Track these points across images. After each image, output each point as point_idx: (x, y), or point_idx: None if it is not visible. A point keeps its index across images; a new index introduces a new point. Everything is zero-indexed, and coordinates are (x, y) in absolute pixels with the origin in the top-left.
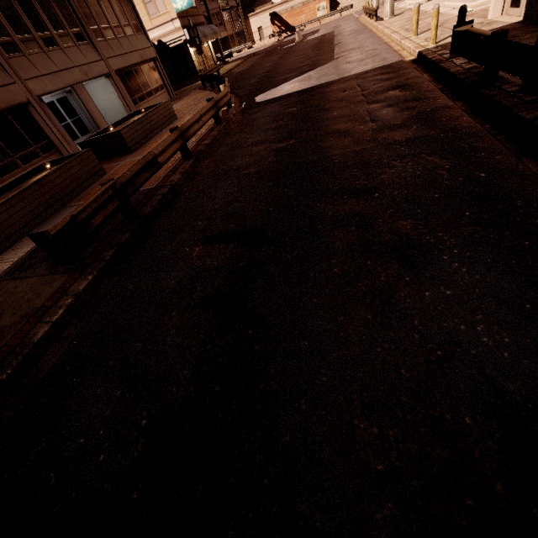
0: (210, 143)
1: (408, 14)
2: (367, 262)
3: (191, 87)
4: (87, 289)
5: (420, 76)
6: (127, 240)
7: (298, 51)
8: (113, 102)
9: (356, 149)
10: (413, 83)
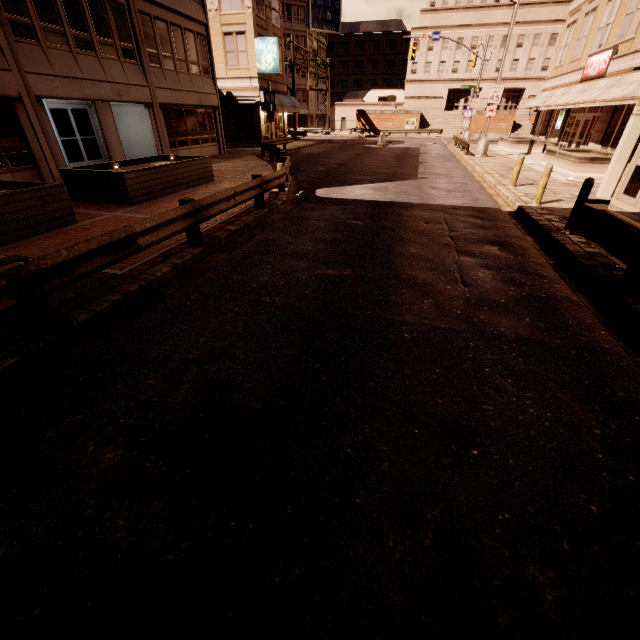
0: (237, 230)
1: (502, 160)
2: None
3: (249, 150)
4: None
5: (525, 238)
6: (4, 371)
7: (379, 155)
8: (145, 136)
9: (440, 325)
10: (516, 245)
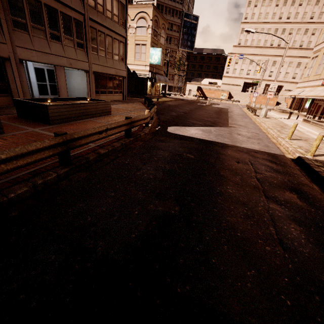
0: (106, 153)
1: (275, 121)
2: None
3: (139, 99)
4: None
5: (314, 187)
6: None
7: (206, 110)
8: (83, 86)
9: None
10: (310, 194)
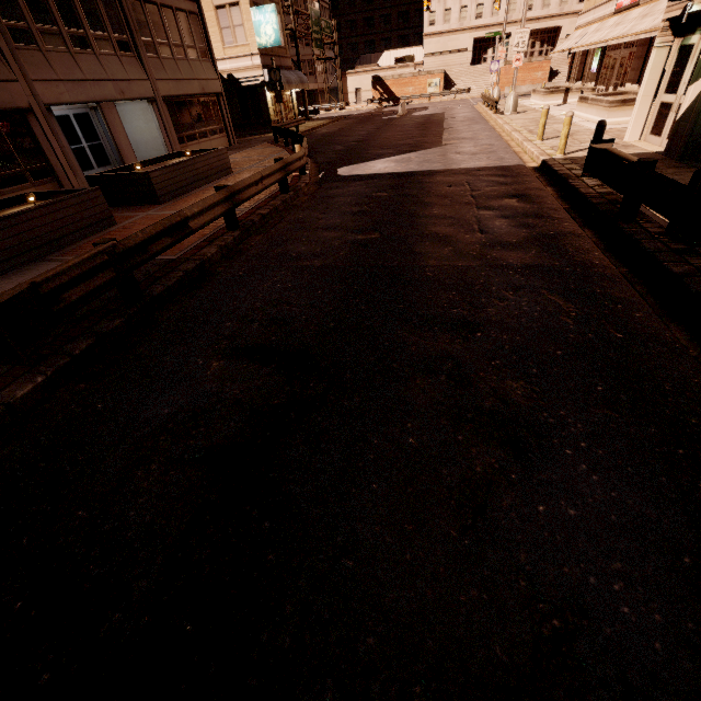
0: (268, 214)
1: (533, 115)
2: (458, 437)
3: (259, 137)
4: (30, 397)
5: (544, 188)
6: (115, 329)
7: (400, 126)
8: (152, 135)
9: (458, 264)
10: (534, 195)
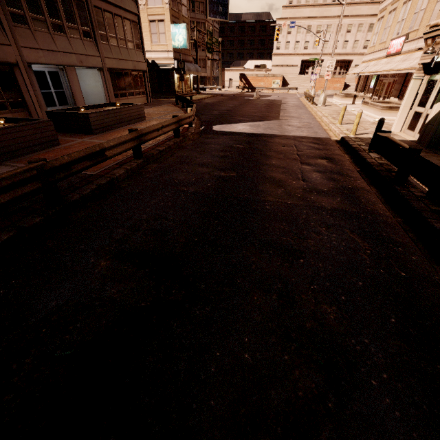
0: (164, 150)
1: (335, 108)
2: (285, 356)
3: (167, 100)
4: None
5: (343, 155)
6: (35, 225)
7: (254, 104)
8: (97, 90)
9: (288, 202)
10: (337, 159)
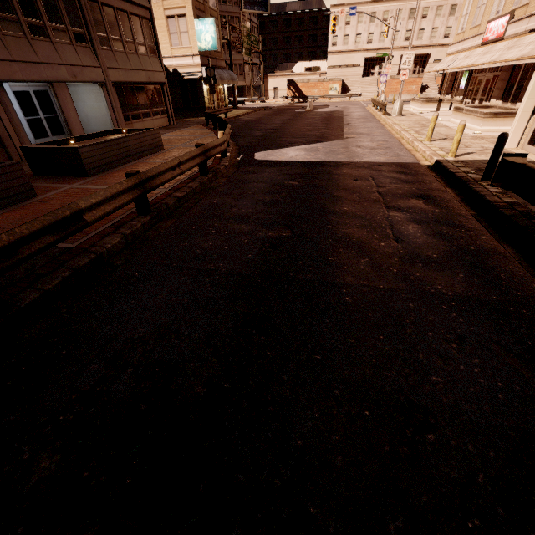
0: (184, 196)
1: (415, 118)
2: None
3: (195, 119)
4: None
5: (446, 190)
6: None
7: (308, 119)
8: (101, 112)
9: (379, 285)
10: (439, 197)
